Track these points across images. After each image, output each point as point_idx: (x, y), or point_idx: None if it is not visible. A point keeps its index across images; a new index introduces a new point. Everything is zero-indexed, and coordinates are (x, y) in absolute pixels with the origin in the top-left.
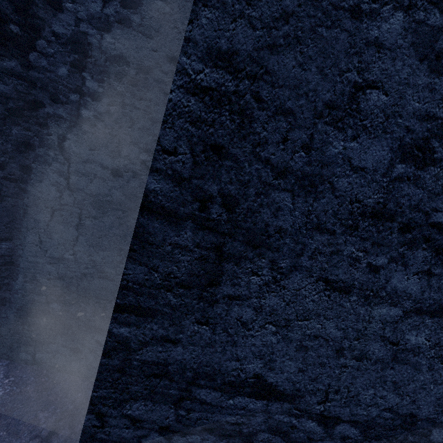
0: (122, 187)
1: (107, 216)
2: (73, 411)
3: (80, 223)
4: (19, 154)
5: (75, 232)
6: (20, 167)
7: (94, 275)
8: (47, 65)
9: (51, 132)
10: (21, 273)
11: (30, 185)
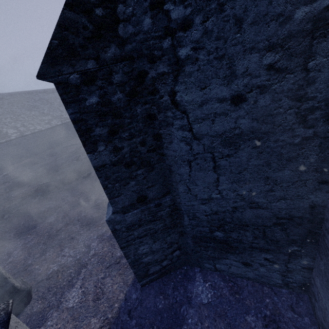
0: (249, 113)
1: (241, 150)
2: (272, 317)
3: (216, 166)
4: (148, 128)
5: (214, 174)
6: (153, 138)
7: (244, 207)
8: (133, 29)
9: (161, 94)
10: (184, 214)
11: (165, 149)
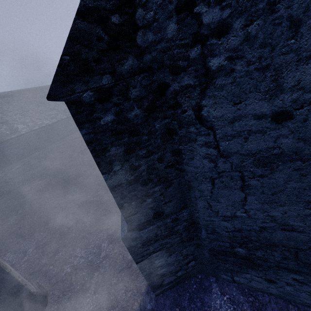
0: (294, 132)
1: (278, 171)
2: None
3: (244, 185)
4: (167, 143)
5: (241, 193)
6: (171, 153)
7: (275, 228)
8: (153, 37)
9: (184, 108)
10: (202, 228)
11: (185, 165)
